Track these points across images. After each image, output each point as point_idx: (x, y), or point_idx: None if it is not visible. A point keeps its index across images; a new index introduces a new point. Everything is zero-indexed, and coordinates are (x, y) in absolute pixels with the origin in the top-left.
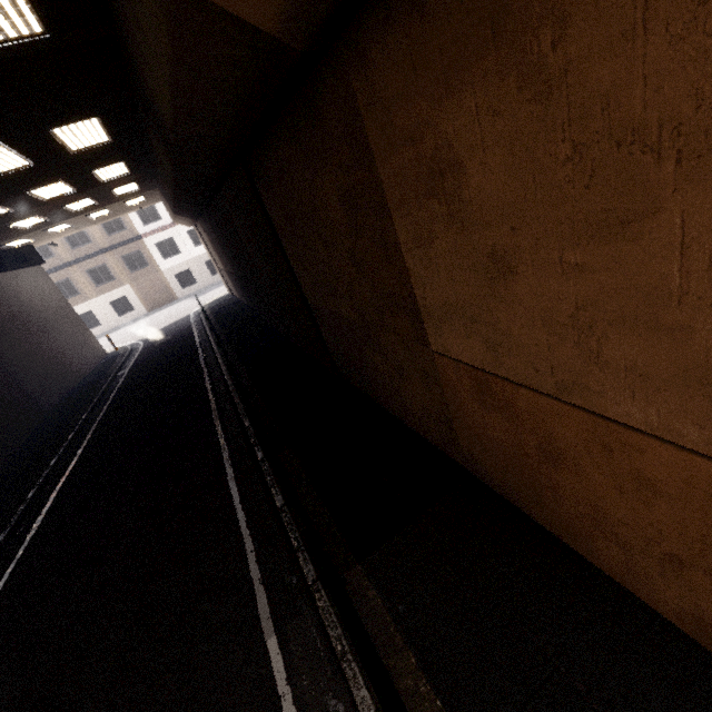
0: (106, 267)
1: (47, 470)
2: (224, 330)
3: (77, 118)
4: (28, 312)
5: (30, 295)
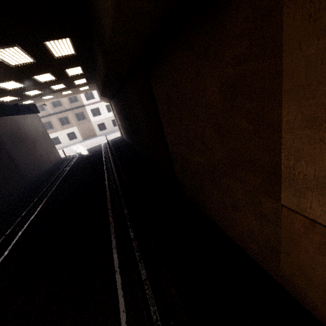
0: (67, 117)
1: (20, 217)
2: (117, 154)
3: (59, 37)
4: (28, 134)
5: (30, 127)
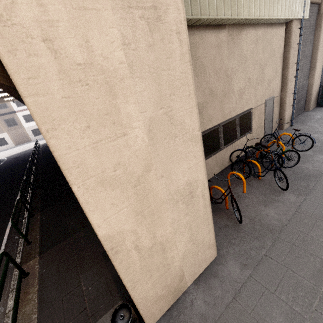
0: None
1: None
2: (42, 154)
3: None
4: None
5: None
